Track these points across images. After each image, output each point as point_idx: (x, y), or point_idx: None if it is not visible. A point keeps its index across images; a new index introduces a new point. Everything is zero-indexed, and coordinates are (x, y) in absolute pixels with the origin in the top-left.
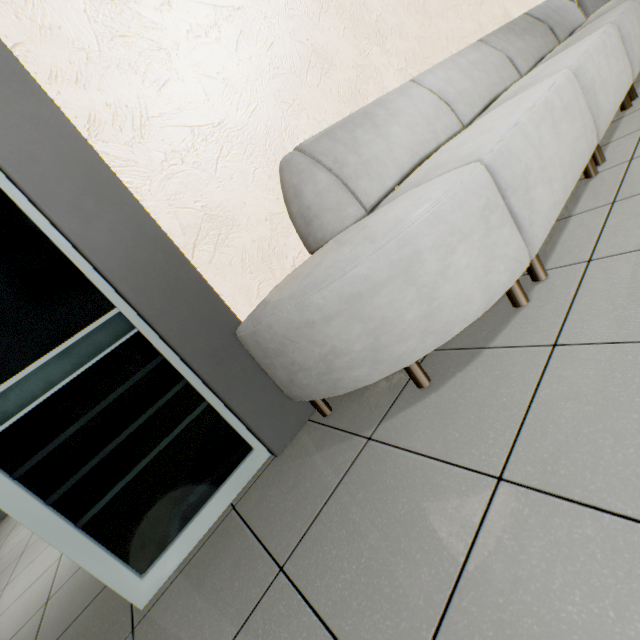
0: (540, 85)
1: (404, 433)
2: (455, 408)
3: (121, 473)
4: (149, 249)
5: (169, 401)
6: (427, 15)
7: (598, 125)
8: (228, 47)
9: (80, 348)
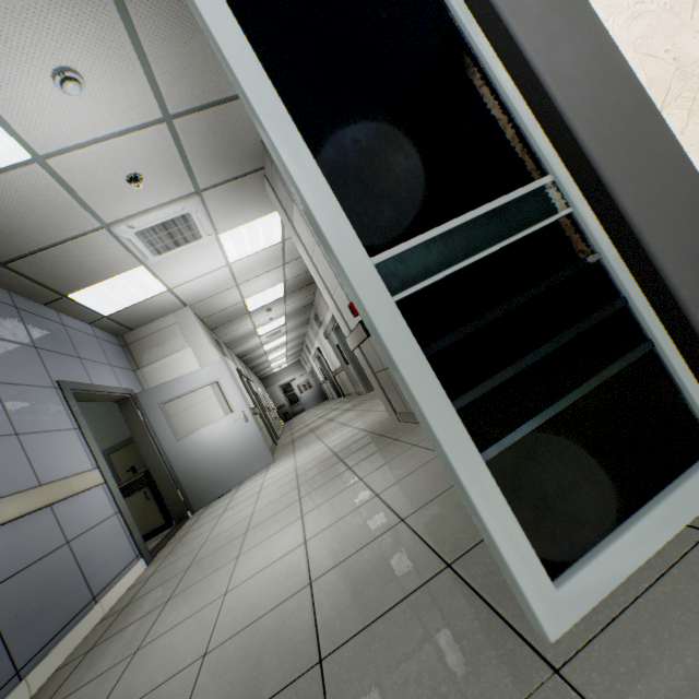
0: None
1: None
2: None
3: (533, 405)
4: (616, 92)
5: (599, 324)
6: None
7: None
8: None
9: (506, 214)
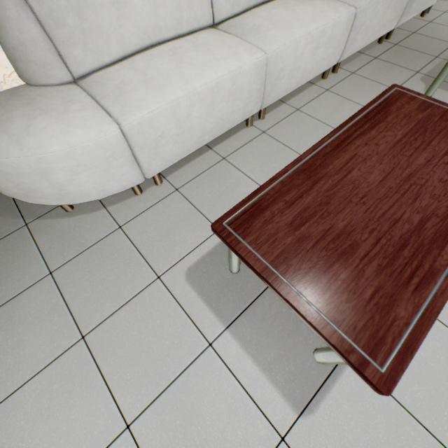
0: (237, 59)
1: (41, 232)
2: (67, 233)
3: None
4: None
5: None
6: None
7: (266, 100)
8: None
9: None
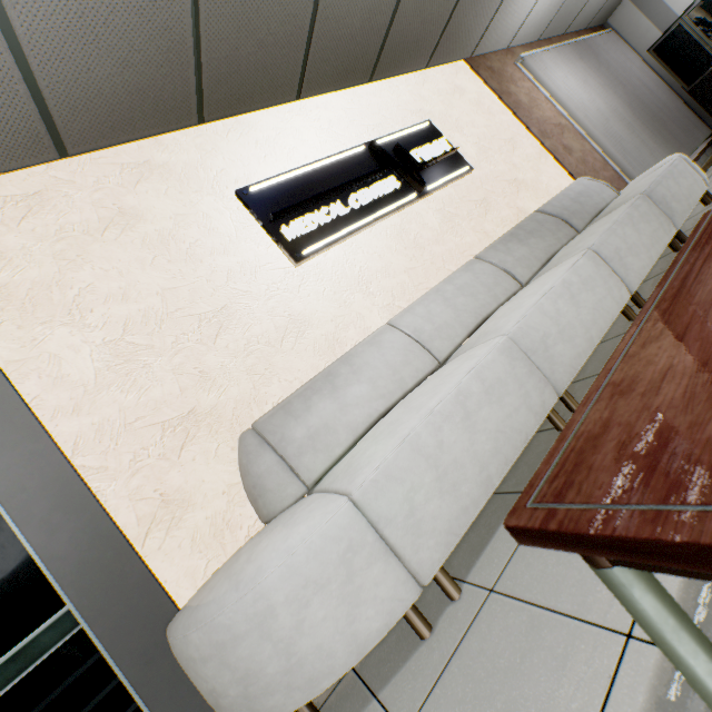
0: (470, 359)
1: None
2: None
3: None
4: (101, 548)
5: (99, 703)
6: (419, 246)
7: (555, 379)
8: (207, 343)
9: (27, 651)
